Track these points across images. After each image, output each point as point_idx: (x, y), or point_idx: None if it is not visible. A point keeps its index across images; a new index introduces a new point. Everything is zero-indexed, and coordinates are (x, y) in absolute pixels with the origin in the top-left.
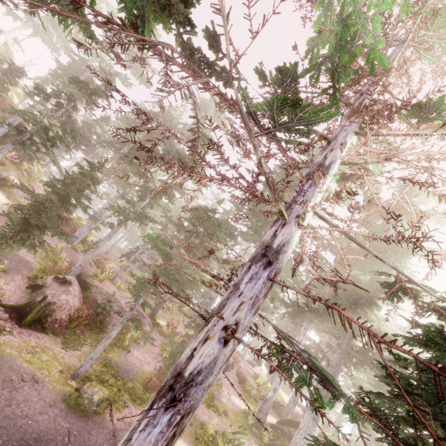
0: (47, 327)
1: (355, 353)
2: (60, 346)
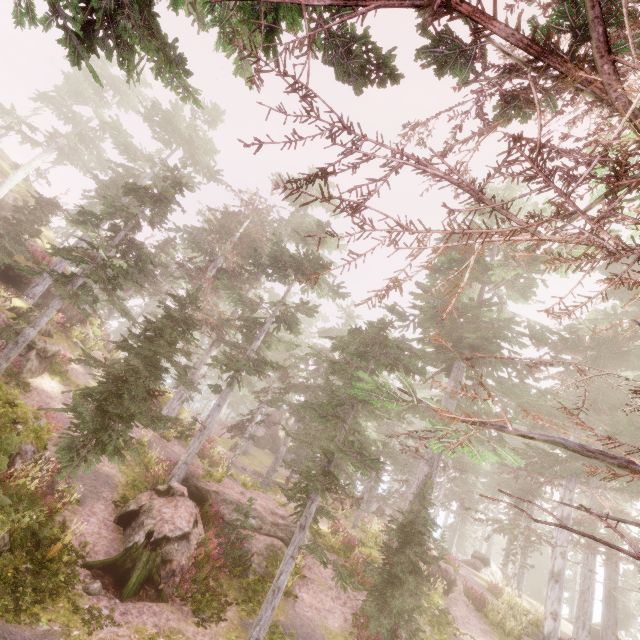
0: (163, 588)
1: None
2: (192, 621)
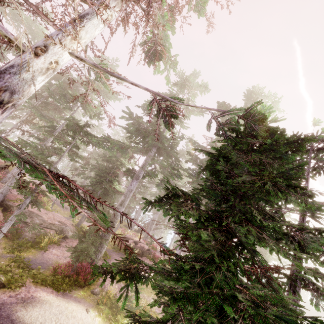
0: None
1: None
2: None
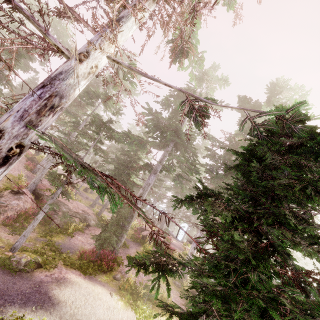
0: None
1: None
2: (8, 233)
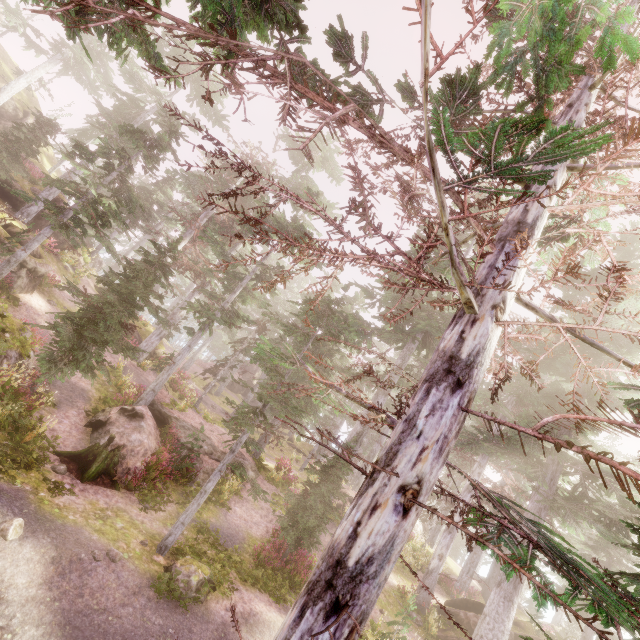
0: (118, 481)
1: (564, 501)
2: (137, 506)
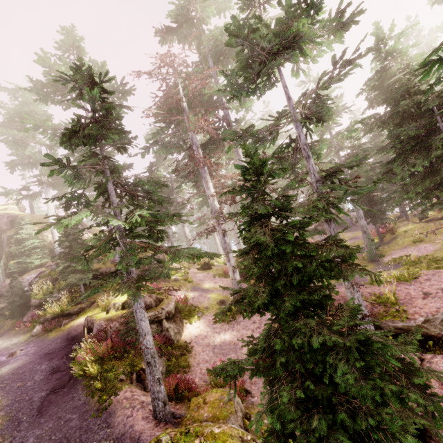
0: None
1: None
2: None
